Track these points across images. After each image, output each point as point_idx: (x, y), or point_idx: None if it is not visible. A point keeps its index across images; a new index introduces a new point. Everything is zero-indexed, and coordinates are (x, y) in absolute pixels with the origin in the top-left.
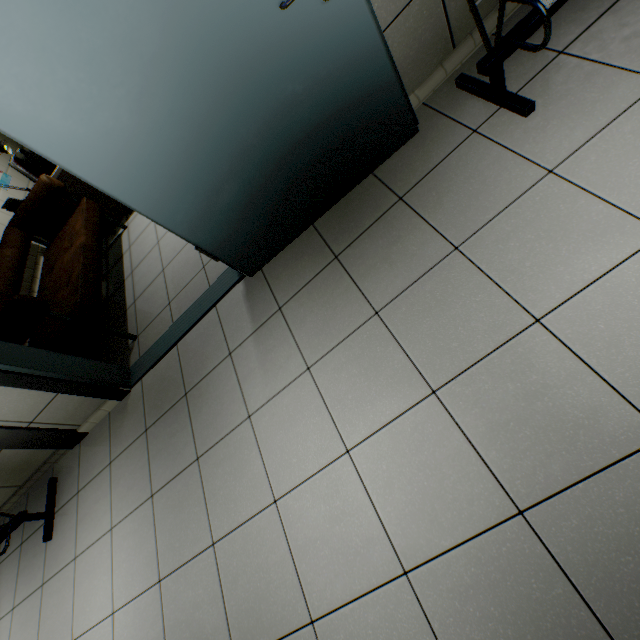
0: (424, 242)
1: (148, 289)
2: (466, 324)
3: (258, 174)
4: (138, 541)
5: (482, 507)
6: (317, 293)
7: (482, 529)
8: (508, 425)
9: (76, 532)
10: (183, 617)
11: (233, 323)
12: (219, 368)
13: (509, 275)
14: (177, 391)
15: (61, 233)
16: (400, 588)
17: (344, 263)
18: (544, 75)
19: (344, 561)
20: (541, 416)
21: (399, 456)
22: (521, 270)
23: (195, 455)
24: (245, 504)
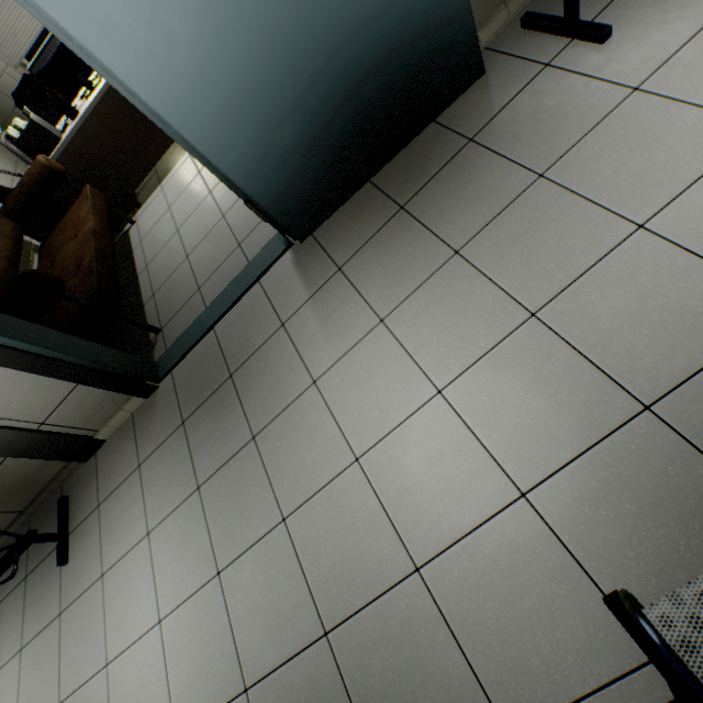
0: (503, 176)
1: (170, 279)
2: (561, 244)
3: (321, 109)
4: (185, 538)
5: (603, 412)
6: (383, 246)
7: (606, 433)
8: (621, 329)
9: (100, 548)
10: (253, 603)
11: (283, 294)
12: (270, 341)
13: (603, 190)
14: (219, 375)
15: (60, 225)
16: (519, 511)
17: (412, 212)
18: (617, 4)
19: (449, 500)
20: (657, 314)
21: (501, 384)
22: (616, 184)
23: (250, 435)
24: (319, 470)
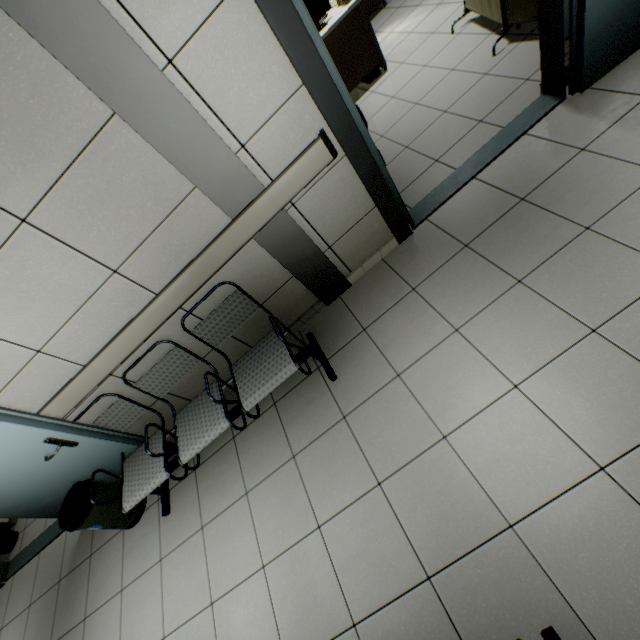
0: None
1: (388, 166)
2: None
3: None
4: (520, 319)
5: None
6: None
7: None
8: None
9: (384, 357)
10: None
11: (569, 132)
12: (570, 164)
13: None
14: (503, 203)
15: None
16: None
17: None
18: None
19: None
20: None
21: None
22: None
23: (579, 228)
24: None
